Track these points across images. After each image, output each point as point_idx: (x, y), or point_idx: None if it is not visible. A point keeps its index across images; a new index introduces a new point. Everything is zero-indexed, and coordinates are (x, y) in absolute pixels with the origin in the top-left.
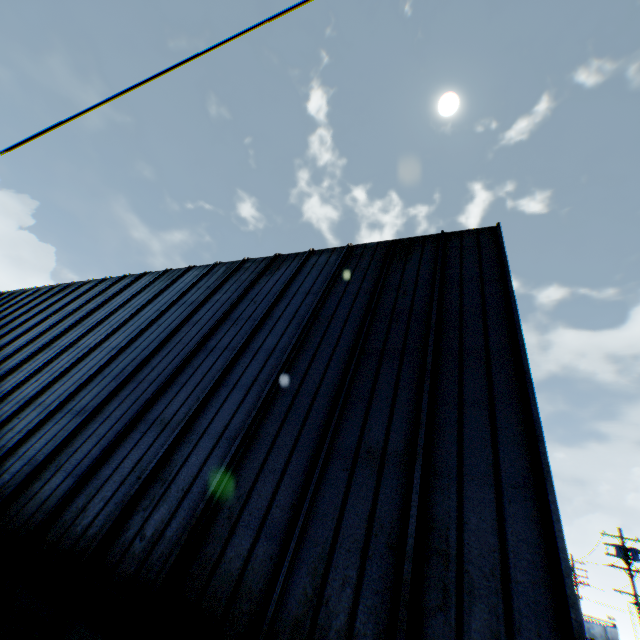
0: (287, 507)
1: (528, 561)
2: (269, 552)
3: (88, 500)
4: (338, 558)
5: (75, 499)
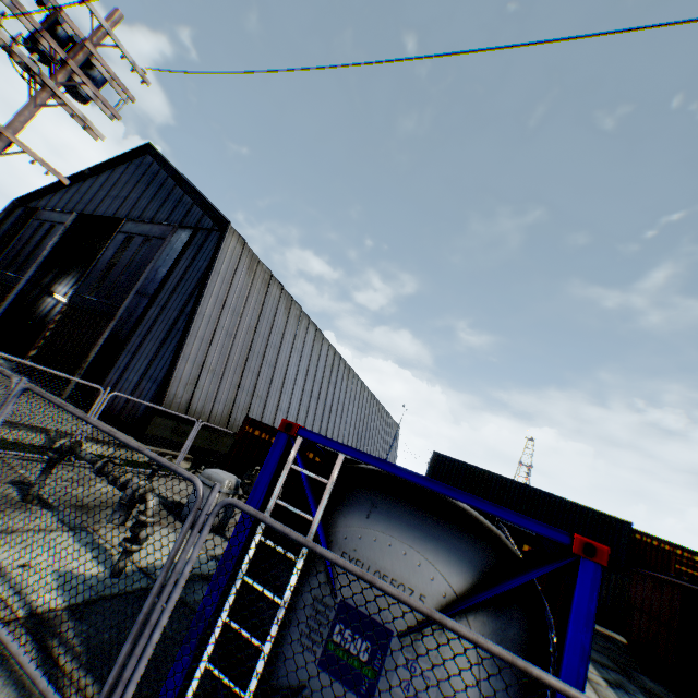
0: None
1: None
2: None
3: None
4: None
5: None
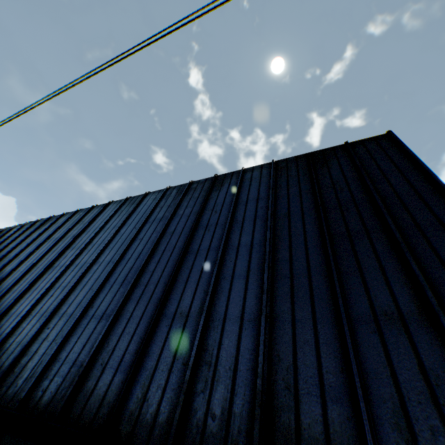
0: (337, 371)
1: None
2: (343, 414)
3: (145, 390)
4: (413, 410)
5: (132, 391)
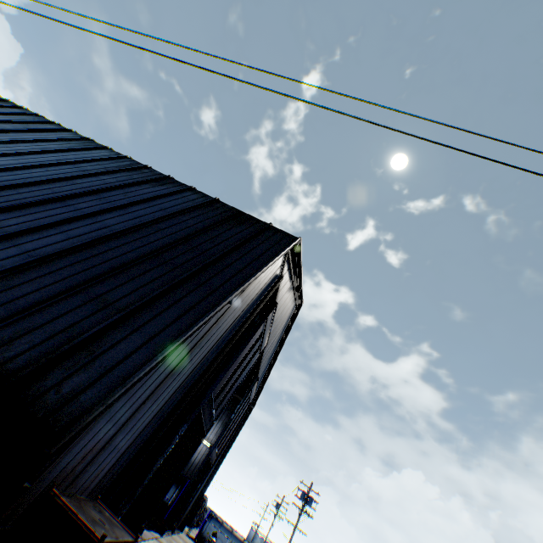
0: (32, 301)
1: (127, 369)
2: (0, 315)
3: None
4: (37, 332)
5: None
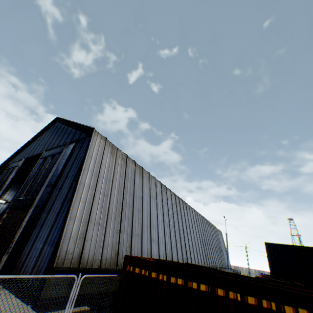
0: None
1: None
2: None
3: None
4: None
5: None
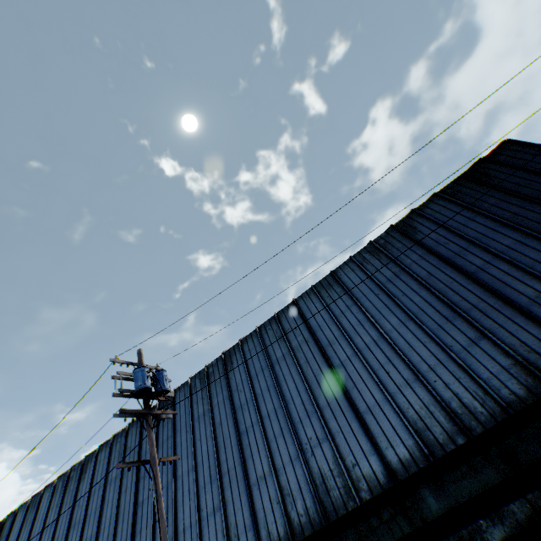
0: None
1: None
2: None
3: None
4: None
5: None
